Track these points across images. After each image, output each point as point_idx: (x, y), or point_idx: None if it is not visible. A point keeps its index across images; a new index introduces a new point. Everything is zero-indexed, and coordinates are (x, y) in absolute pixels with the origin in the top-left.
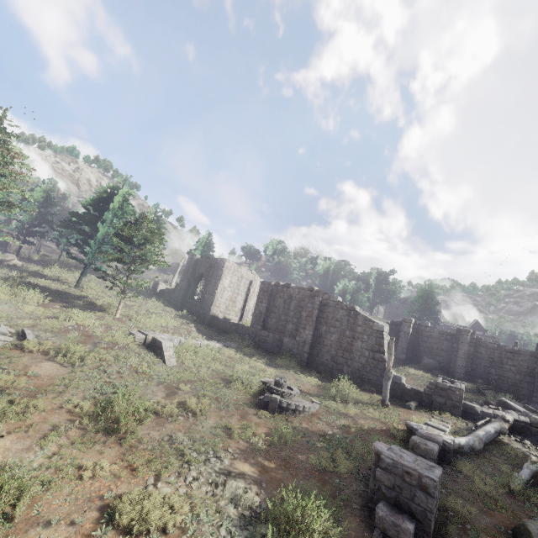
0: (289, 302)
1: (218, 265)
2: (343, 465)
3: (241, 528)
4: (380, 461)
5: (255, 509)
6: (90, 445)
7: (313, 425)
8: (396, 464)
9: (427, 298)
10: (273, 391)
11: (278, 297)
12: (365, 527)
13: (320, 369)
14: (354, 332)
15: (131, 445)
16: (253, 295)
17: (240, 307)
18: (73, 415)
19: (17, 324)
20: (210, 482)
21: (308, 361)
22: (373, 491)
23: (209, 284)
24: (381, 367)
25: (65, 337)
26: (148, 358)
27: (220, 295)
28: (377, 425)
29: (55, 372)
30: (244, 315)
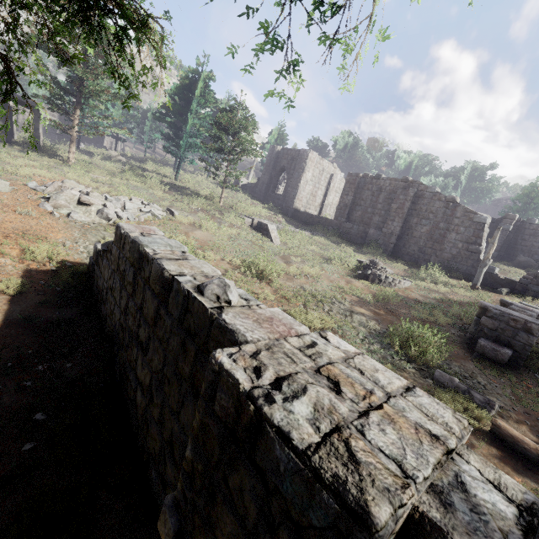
0: (378, 194)
1: (301, 157)
2: (442, 318)
3: (372, 338)
4: (487, 312)
5: (377, 331)
6: (252, 283)
7: (408, 295)
8: (503, 314)
9: (535, 195)
10: (370, 268)
11: (366, 189)
12: (465, 352)
13: (405, 259)
14: (449, 224)
15: (278, 287)
16: (333, 190)
17: (320, 202)
18: (232, 266)
19: (159, 204)
20: (340, 313)
21: (392, 252)
22: (473, 333)
23: (292, 177)
24: (473, 258)
25: (197, 216)
26: (260, 236)
27: (303, 189)
28: (468, 301)
29: (205, 238)
30: (322, 210)
